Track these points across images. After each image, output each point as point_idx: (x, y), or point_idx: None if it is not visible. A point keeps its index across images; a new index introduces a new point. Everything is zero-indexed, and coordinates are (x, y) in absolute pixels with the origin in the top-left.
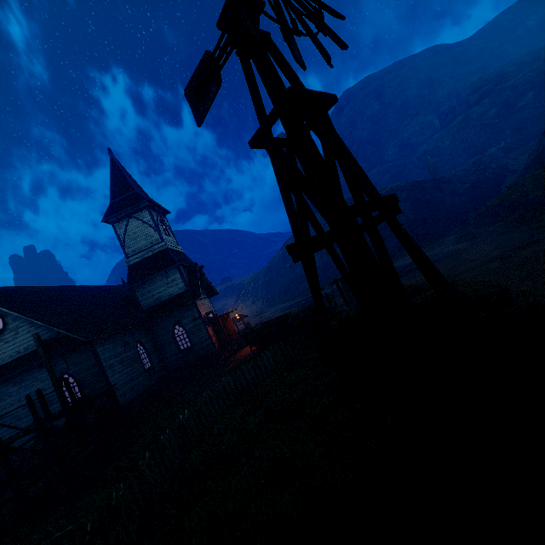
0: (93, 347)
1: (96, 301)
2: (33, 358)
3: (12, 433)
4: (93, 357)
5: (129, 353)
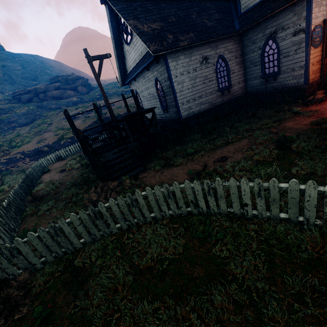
0: (165, 61)
1: (203, 1)
2: (142, 63)
3: (148, 106)
4: (166, 71)
5: (204, 70)
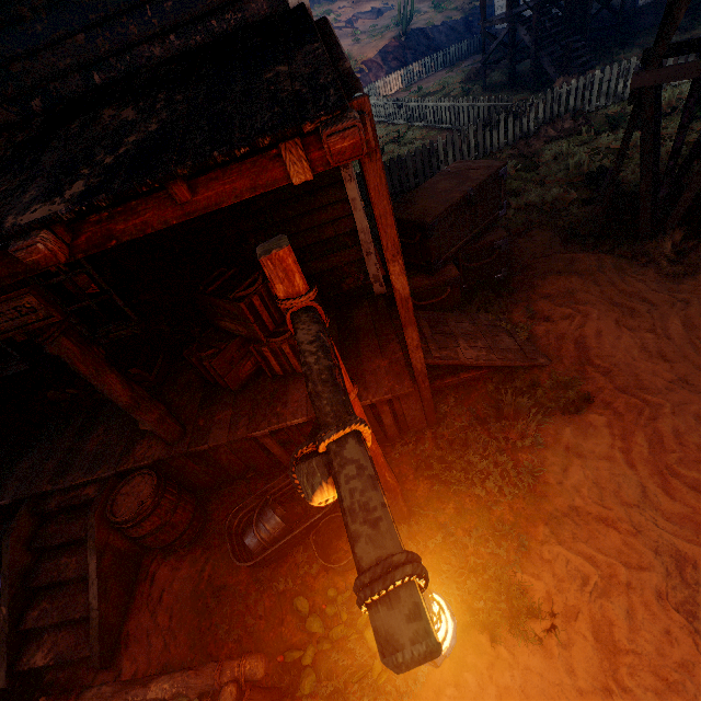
0: None
1: None
2: None
3: None
4: None
5: None
